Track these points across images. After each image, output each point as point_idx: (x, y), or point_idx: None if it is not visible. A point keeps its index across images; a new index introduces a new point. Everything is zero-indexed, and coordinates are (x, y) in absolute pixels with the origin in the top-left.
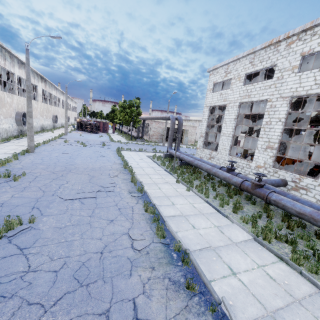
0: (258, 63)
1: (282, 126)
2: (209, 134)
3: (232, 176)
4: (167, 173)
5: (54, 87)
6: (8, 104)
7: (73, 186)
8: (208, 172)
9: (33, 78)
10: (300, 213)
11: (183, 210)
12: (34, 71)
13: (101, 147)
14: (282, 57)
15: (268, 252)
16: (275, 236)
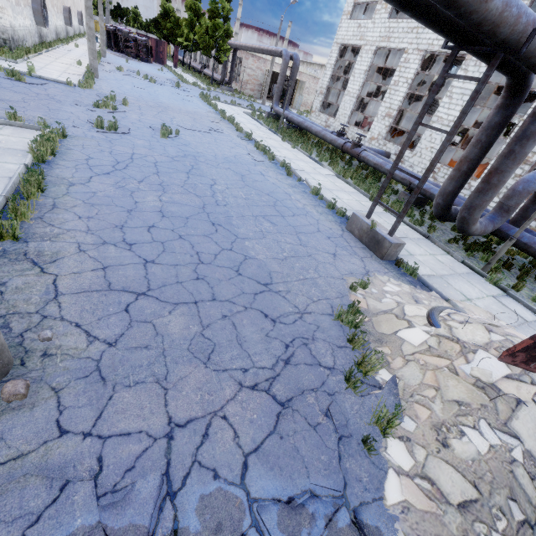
0: None
1: (407, 90)
2: (331, 92)
3: (339, 138)
4: (271, 133)
5: None
6: None
7: (183, 122)
8: (317, 135)
9: None
10: (375, 164)
11: (287, 156)
12: None
13: (176, 89)
14: None
15: (342, 181)
16: (352, 177)
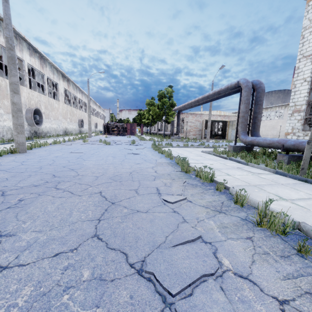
0: None
1: None
2: (309, 107)
3: None
4: (295, 181)
5: (79, 90)
6: None
7: None
8: None
9: (52, 74)
10: None
11: None
12: (52, 65)
13: (130, 145)
14: None
15: None
16: None
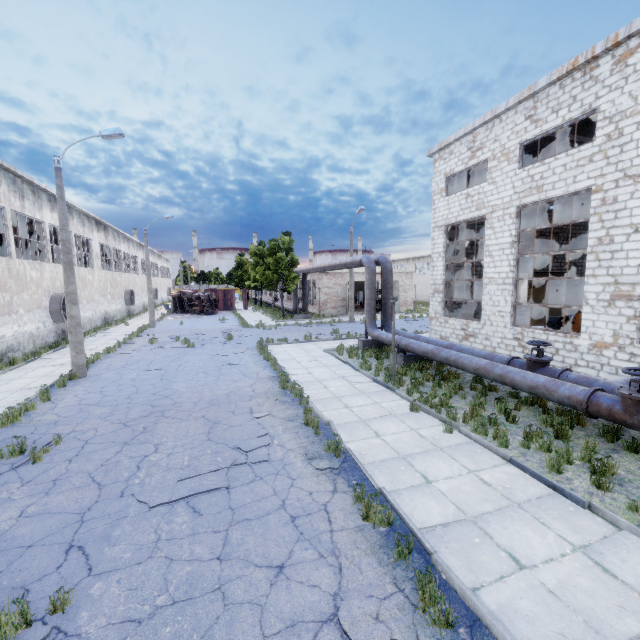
0: (549, 114)
1: None
2: (452, 285)
3: (554, 381)
4: (381, 388)
5: (123, 237)
6: (33, 282)
7: (171, 457)
8: (481, 375)
9: (82, 226)
10: None
11: (460, 498)
12: (82, 212)
13: (225, 344)
14: (610, 89)
15: None
16: None
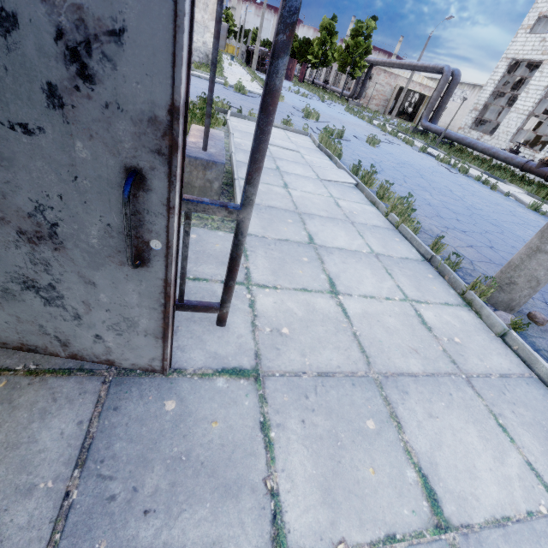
0: None
1: None
2: (487, 108)
3: (517, 156)
4: (429, 148)
5: None
6: None
7: (364, 133)
8: (484, 152)
9: None
10: None
11: None
12: None
13: (323, 103)
14: None
15: (536, 200)
16: (544, 197)
